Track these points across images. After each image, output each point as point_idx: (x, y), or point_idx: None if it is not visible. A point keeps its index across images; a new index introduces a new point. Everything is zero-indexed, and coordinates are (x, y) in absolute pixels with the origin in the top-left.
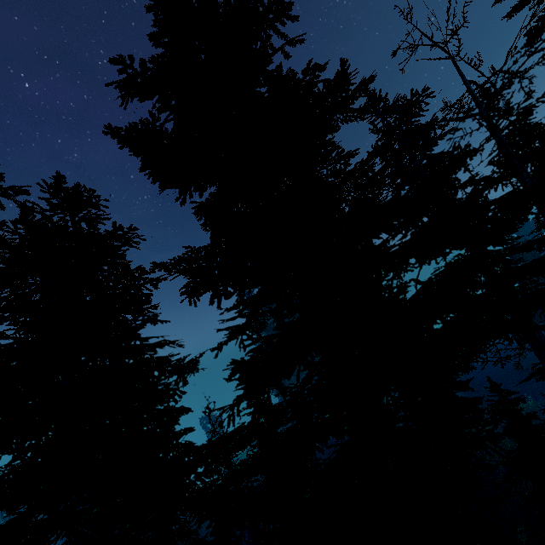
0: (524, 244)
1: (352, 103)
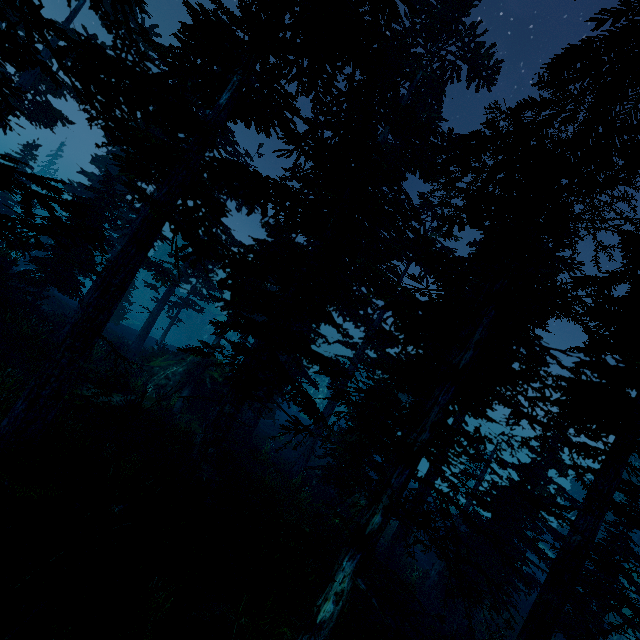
0: None
1: None
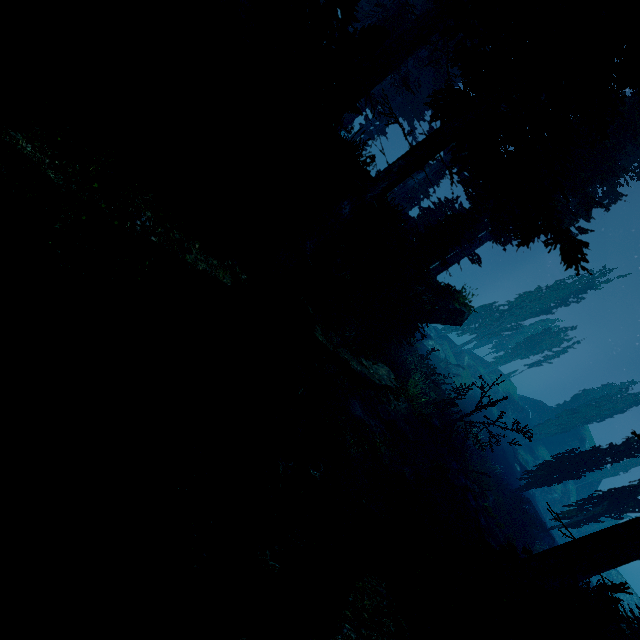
0: None
1: None
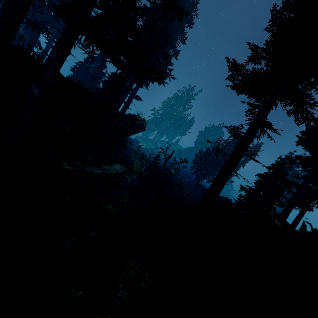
0: None
1: None
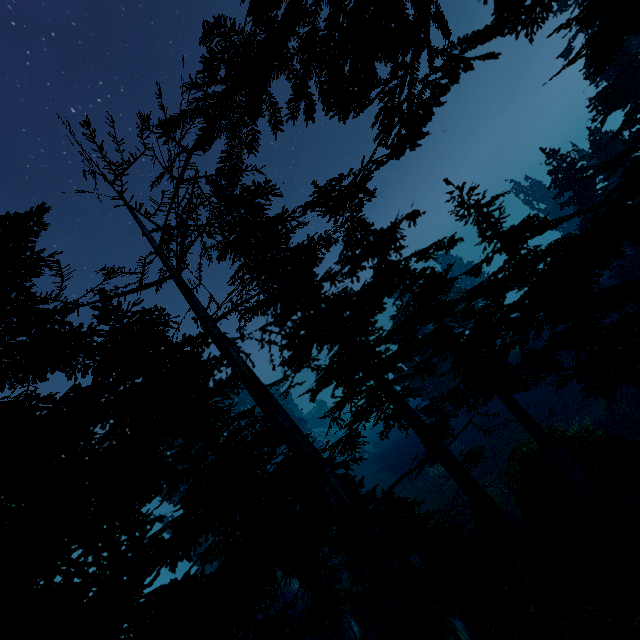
0: (385, 335)
1: (29, 242)
